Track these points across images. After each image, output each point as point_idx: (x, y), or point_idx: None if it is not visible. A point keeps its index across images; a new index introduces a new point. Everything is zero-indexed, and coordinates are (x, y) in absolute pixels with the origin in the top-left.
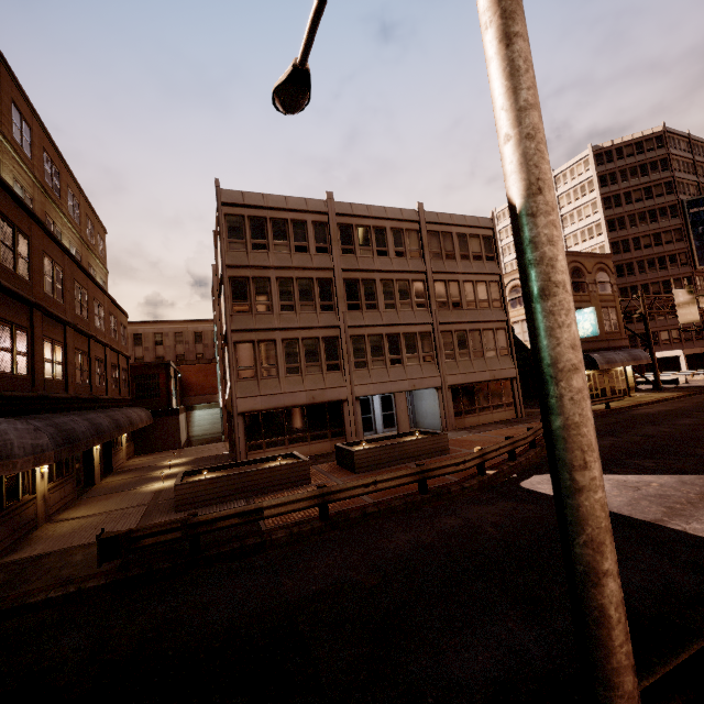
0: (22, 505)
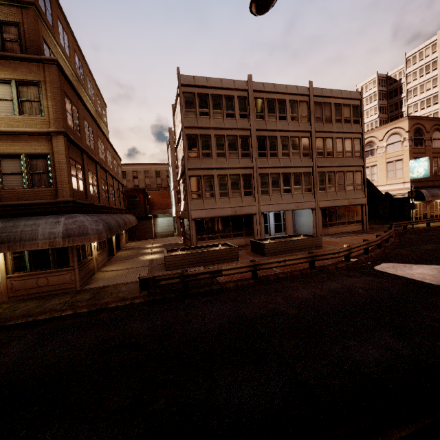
0: (88, 261)
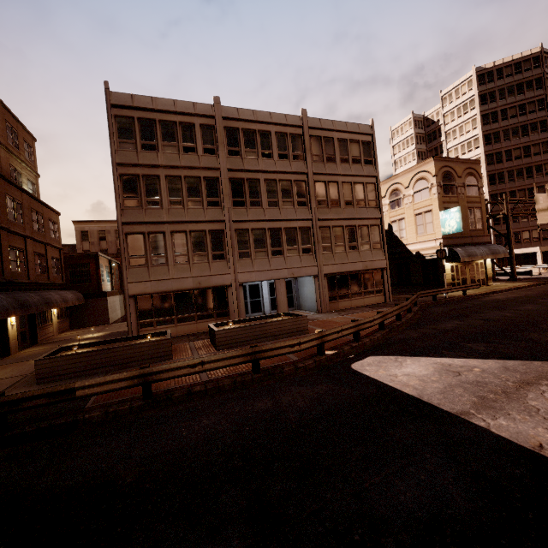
0: None
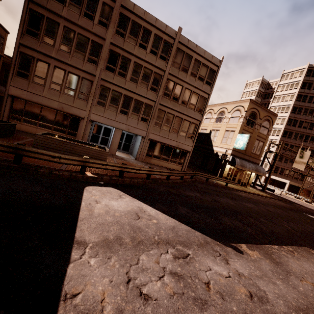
0: None
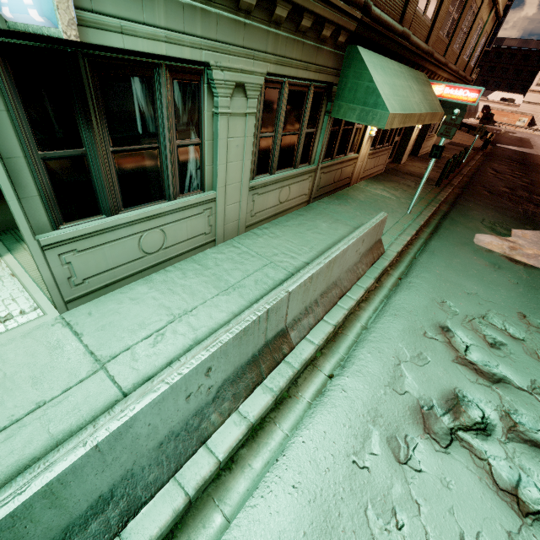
0: None
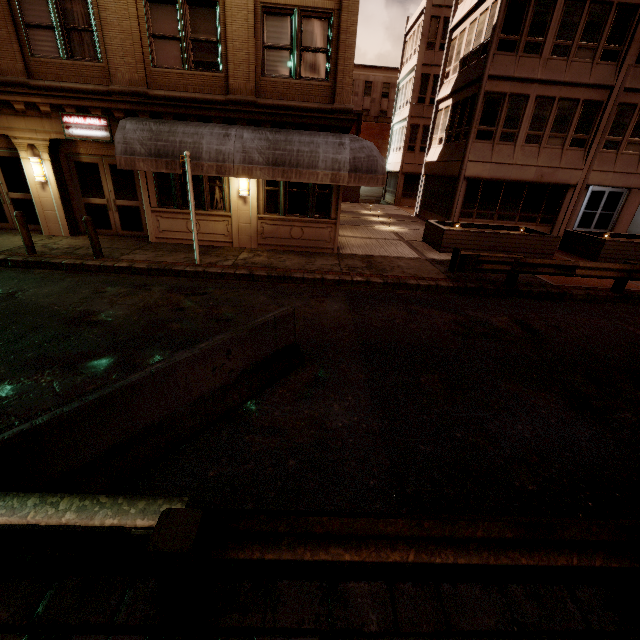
0: None
